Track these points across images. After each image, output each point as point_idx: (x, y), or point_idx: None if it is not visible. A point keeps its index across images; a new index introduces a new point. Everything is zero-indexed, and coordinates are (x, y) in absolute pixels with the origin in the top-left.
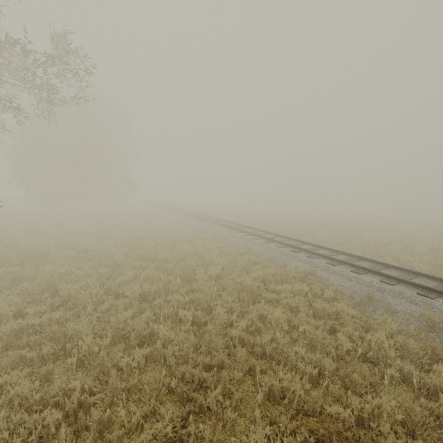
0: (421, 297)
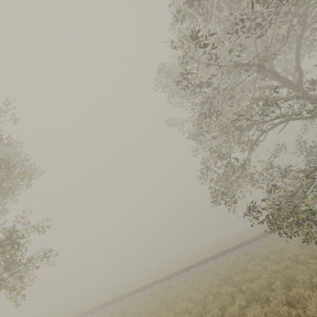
0: (160, 284)
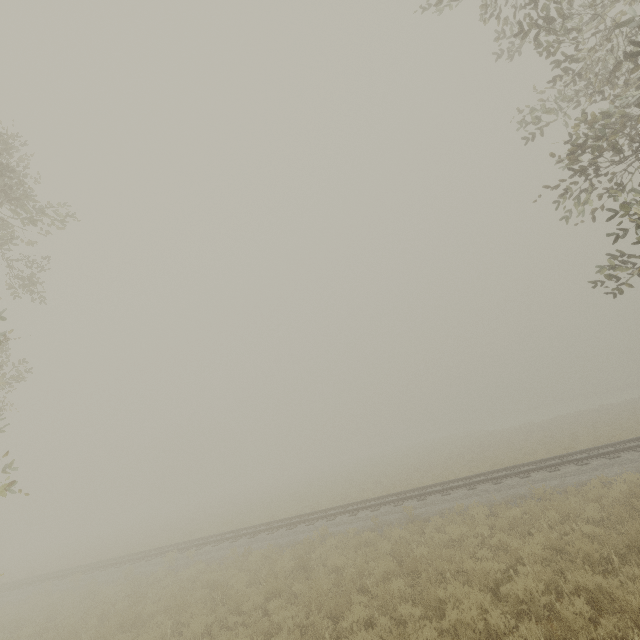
0: (397, 507)
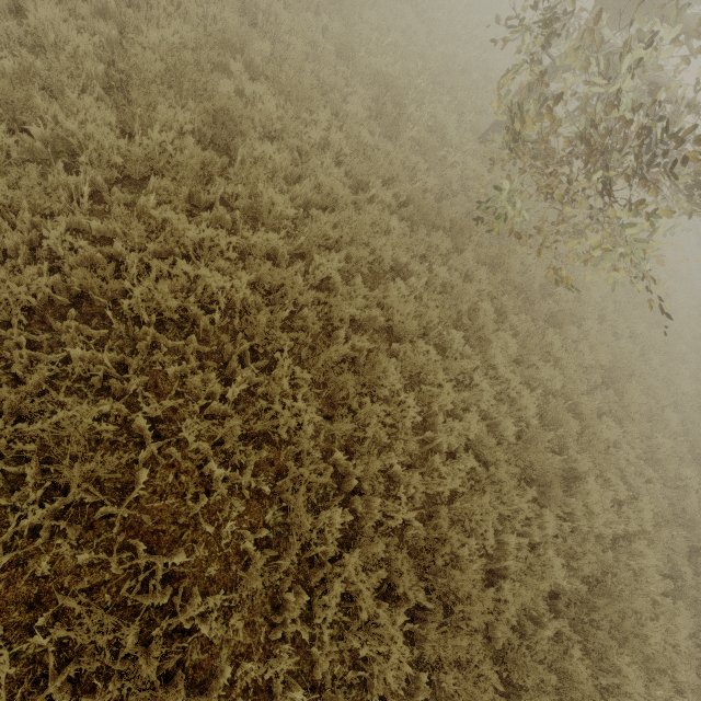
0: None
